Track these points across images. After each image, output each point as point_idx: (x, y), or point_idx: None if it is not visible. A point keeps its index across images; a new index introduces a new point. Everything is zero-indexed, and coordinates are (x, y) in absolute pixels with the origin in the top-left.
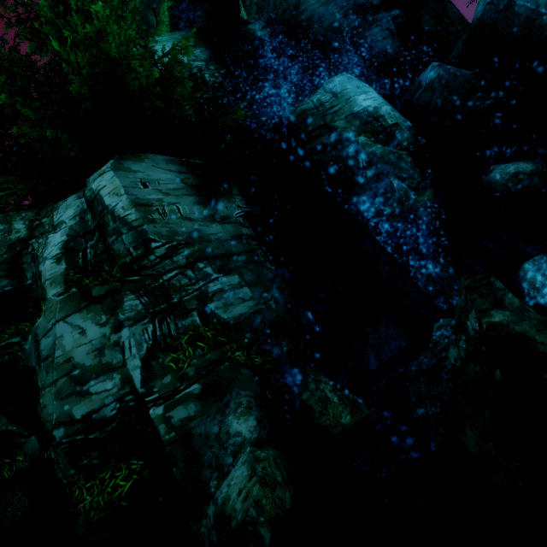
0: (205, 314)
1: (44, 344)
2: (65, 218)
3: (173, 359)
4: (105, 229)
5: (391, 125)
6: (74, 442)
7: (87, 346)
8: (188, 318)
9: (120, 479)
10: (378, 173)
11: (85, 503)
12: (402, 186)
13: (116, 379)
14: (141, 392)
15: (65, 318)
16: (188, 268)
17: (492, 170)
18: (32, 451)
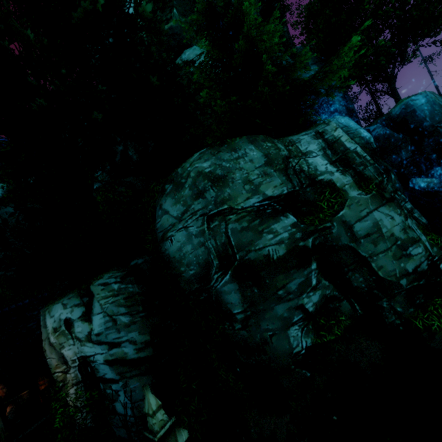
0: (415, 219)
1: (359, 226)
2: (312, 149)
3: (430, 239)
4: (351, 161)
5: (375, 148)
6: (410, 288)
7: (398, 227)
8: (412, 220)
9: (441, 309)
10: (384, 170)
11: (437, 325)
12: (396, 179)
13: (422, 246)
14: (433, 255)
15: (377, 209)
16: (395, 193)
17: (414, 180)
18: (348, 312)
